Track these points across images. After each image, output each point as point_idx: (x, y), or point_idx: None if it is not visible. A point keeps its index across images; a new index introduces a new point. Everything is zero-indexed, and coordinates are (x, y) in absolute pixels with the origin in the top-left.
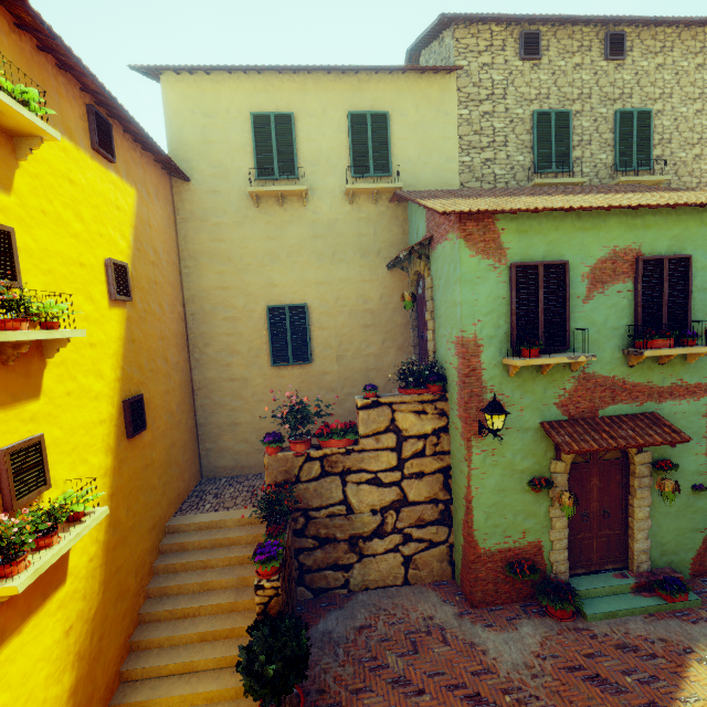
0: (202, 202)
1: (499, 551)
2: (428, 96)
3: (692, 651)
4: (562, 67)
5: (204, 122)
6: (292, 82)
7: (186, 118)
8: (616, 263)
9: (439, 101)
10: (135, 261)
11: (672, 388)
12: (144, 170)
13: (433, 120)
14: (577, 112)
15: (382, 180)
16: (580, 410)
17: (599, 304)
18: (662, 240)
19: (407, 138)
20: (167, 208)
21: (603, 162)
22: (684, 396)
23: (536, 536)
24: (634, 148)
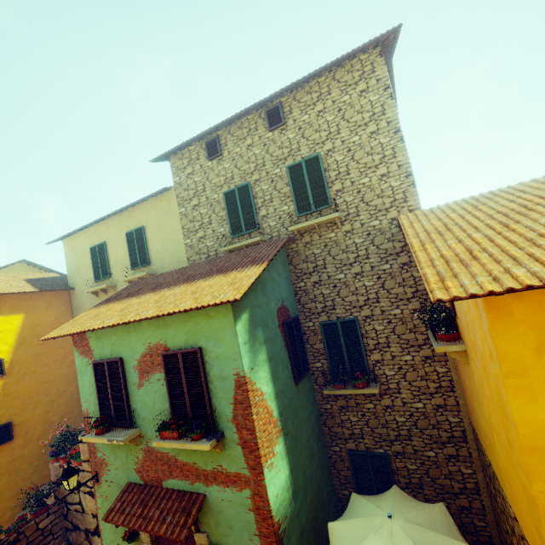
0: (80, 298)
1: None
2: (162, 208)
3: None
4: (239, 152)
5: (77, 257)
6: (104, 225)
7: (71, 257)
8: (153, 356)
9: (168, 208)
10: (17, 351)
11: (214, 473)
12: (35, 299)
13: (167, 222)
14: (256, 180)
15: (147, 268)
16: (151, 478)
17: (148, 390)
18: (180, 334)
19: (155, 238)
20: (63, 306)
21: (286, 213)
22: (227, 483)
23: None
24: (309, 193)
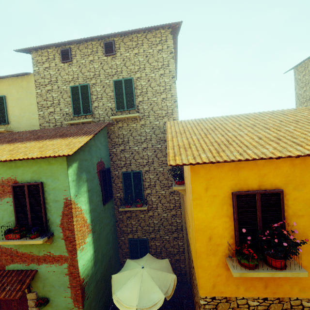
0: None
1: None
2: (22, 86)
3: None
4: (84, 63)
5: None
6: None
7: None
8: (4, 186)
9: (27, 87)
10: None
11: (45, 256)
12: None
13: (25, 96)
14: (93, 84)
15: (5, 126)
16: None
17: None
18: (27, 173)
19: (14, 106)
20: None
21: (110, 107)
22: (53, 261)
23: None
24: (124, 99)
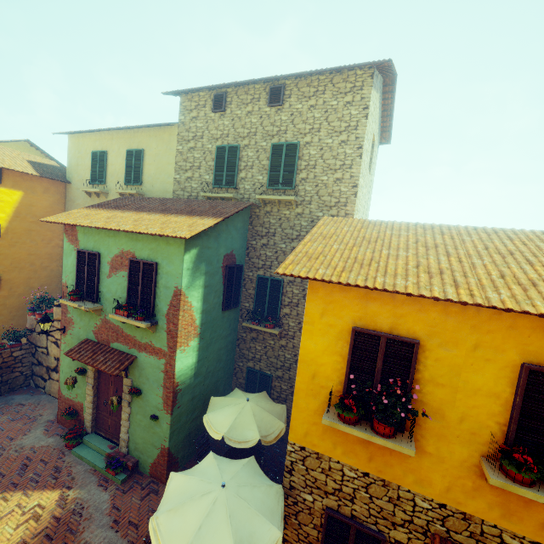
0: (74, 193)
1: (68, 399)
2: (163, 139)
3: (70, 489)
4: (239, 115)
5: (79, 155)
6: (109, 135)
7: (73, 154)
8: (123, 259)
9: (168, 141)
10: (13, 221)
11: (146, 345)
12: (35, 182)
13: (164, 153)
14: (246, 145)
15: (138, 187)
16: (103, 339)
17: (114, 281)
18: (146, 250)
19: (151, 164)
20: (58, 196)
21: (260, 182)
22: (152, 353)
23: (81, 400)
24: (281, 172)
